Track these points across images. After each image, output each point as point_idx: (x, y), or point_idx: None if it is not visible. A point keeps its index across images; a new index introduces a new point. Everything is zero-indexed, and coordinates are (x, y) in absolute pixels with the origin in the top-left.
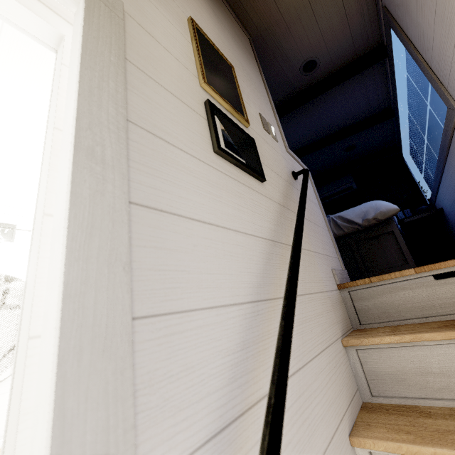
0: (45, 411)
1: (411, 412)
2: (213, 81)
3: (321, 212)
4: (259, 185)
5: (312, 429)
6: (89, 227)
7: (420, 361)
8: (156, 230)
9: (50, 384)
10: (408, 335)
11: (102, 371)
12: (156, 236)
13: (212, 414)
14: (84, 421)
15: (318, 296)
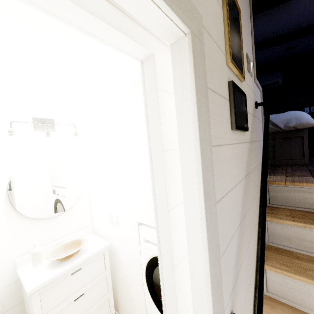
0: (204, 309)
1: (288, 254)
2: (233, 50)
3: (262, 126)
4: (244, 136)
5: (250, 268)
6: (211, 239)
7: (302, 234)
8: (219, 214)
9: (208, 304)
10: (301, 224)
11: (218, 294)
12: (219, 218)
13: (231, 284)
14: (217, 312)
15: (256, 196)
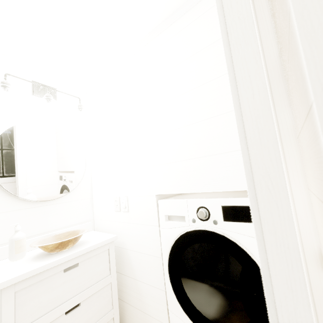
0: None
1: None
2: None
3: None
4: None
5: None
6: None
7: None
8: None
9: None
10: None
11: None
12: None
13: None
14: None
15: None
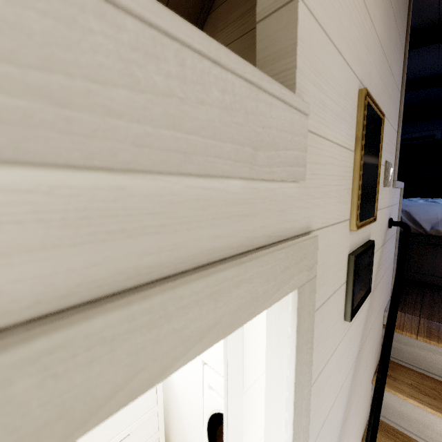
0: None
1: None
2: (362, 202)
3: (395, 239)
4: None
5: None
6: None
7: (428, 421)
8: None
9: None
10: (430, 409)
11: None
12: None
13: None
14: None
15: (370, 360)
